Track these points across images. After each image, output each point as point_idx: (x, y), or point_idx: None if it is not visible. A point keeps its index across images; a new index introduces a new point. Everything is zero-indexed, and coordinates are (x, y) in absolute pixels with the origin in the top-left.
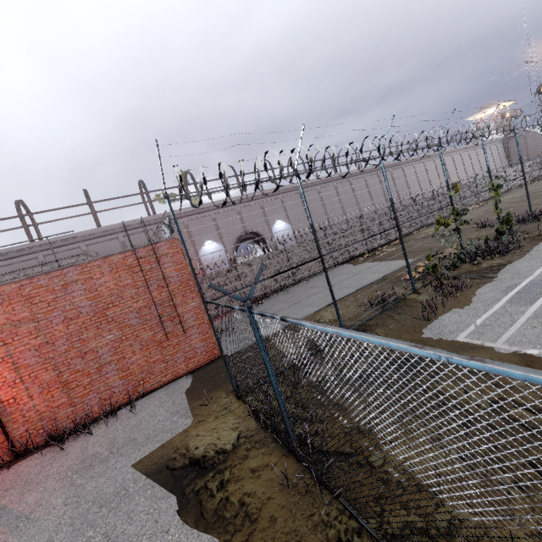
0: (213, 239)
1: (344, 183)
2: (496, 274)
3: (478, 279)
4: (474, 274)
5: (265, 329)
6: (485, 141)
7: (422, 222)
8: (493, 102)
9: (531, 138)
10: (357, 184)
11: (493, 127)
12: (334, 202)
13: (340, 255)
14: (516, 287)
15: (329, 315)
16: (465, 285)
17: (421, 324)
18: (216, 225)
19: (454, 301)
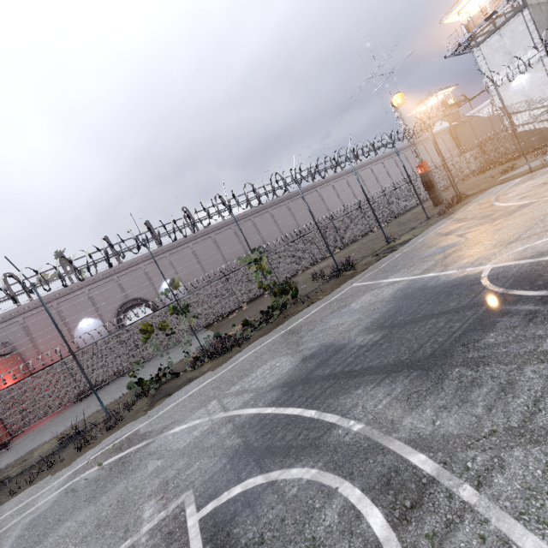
0: (90, 315)
1: (244, 223)
2: (163, 400)
3: (149, 406)
4: (164, 393)
5: (7, 460)
6: (425, 137)
7: (313, 257)
8: (431, 92)
9: (476, 123)
10: (261, 220)
11: (437, 118)
12: (234, 246)
13: (203, 318)
14: (114, 442)
15: (45, 446)
16: (127, 418)
17: (2, 503)
18: (92, 301)
19: (77, 454)
